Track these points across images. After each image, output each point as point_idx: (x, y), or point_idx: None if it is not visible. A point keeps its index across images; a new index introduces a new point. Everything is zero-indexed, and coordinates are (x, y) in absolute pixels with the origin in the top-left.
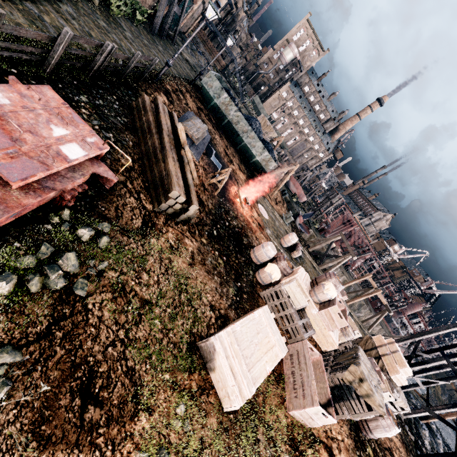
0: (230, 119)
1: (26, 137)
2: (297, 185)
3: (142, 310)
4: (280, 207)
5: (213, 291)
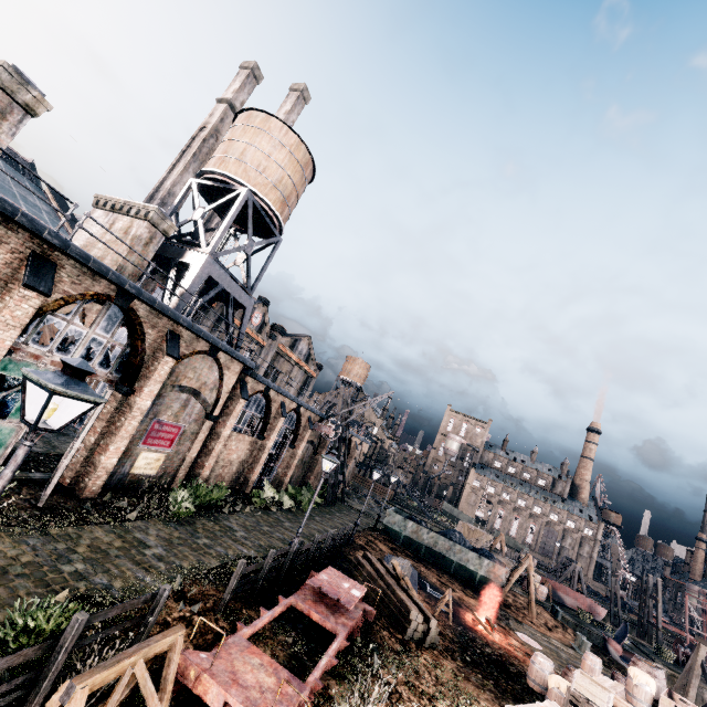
0: (426, 544)
1: (340, 590)
2: (571, 592)
3: (433, 700)
4: (560, 634)
5: (489, 701)
